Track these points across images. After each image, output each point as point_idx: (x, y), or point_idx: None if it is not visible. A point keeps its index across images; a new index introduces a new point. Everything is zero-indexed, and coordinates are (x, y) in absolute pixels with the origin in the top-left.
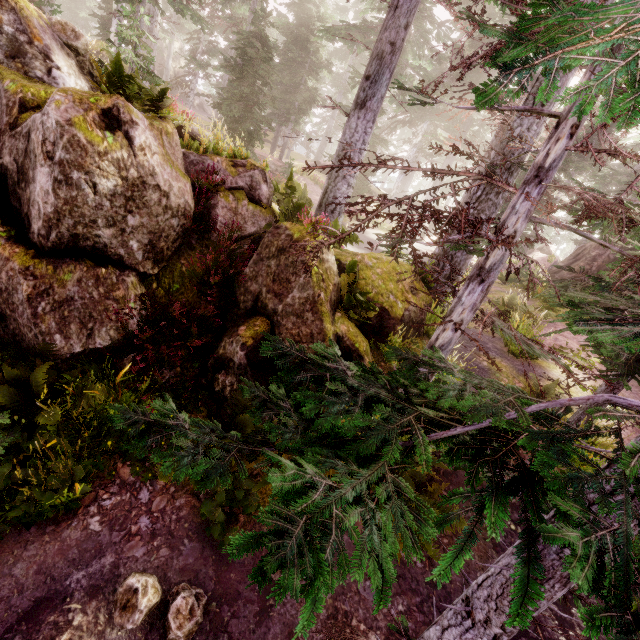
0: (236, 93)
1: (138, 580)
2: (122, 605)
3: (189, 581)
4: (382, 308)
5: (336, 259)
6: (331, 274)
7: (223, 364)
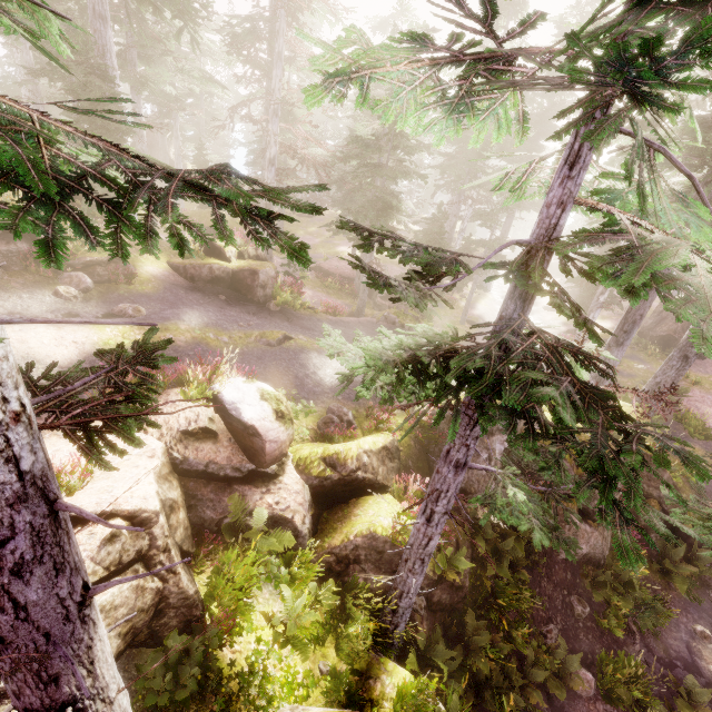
0: None
1: (700, 628)
2: (703, 637)
3: (704, 621)
4: None
5: None
6: None
7: (646, 529)
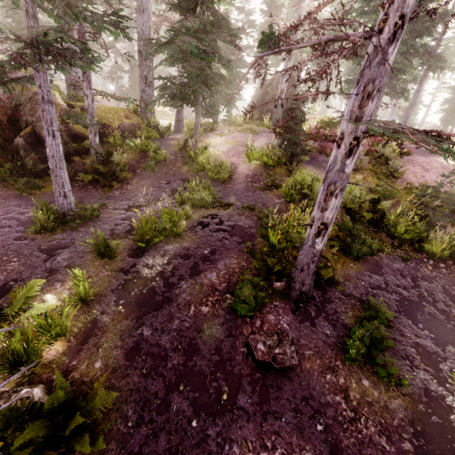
0: (19, 45)
1: None
2: None
3: (14, 204)
4: (105, 124)
5: (70, 104)
6: (59, 104)
7: (17, 148)
